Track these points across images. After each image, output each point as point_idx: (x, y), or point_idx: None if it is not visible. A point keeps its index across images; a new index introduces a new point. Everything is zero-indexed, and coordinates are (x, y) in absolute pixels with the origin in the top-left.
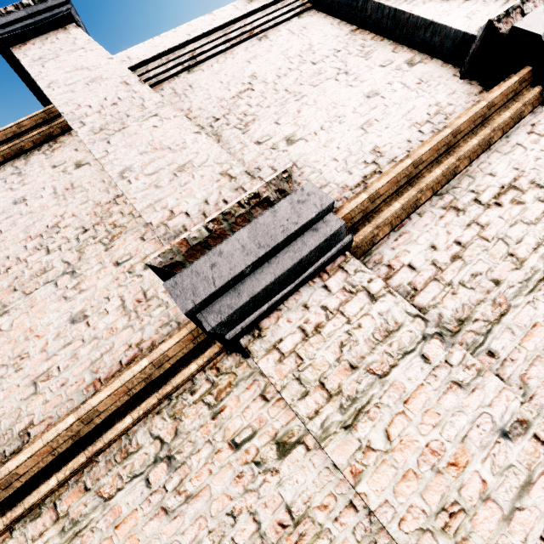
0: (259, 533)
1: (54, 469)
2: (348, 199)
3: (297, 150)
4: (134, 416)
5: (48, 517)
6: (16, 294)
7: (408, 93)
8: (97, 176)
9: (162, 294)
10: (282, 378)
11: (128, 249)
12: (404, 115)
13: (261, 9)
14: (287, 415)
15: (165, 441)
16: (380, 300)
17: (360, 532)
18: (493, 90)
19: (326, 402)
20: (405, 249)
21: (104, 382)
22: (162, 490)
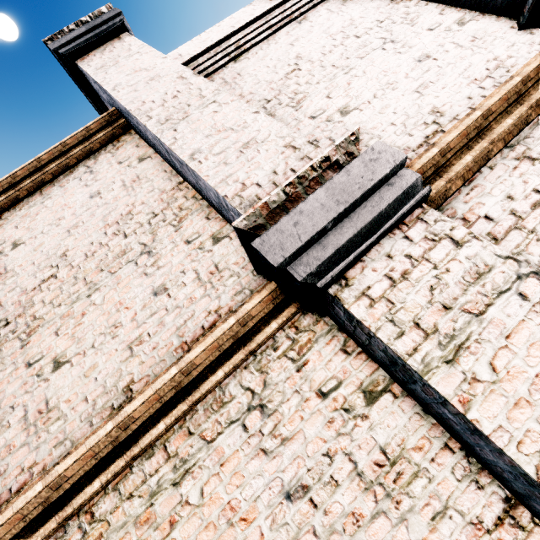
0: (356, 471)
1: (161, 416)
2: (417, 156)
3: (352, 120)
4: (225, 370)
5: (161, 456)
6: (103, 274)
7: (462, 51)
8: (159, 167)
9: (233, 266)
10: (375, 321)
11: (196, 228)
12: (460, 73)
13: None
14: (370, 366)
15: (255, 392)
16: (465, 245)
17: (459, 472)
18: None
19: (424, 340)
20: (479, 202)
21: (191, 344)
22: (259, 434)
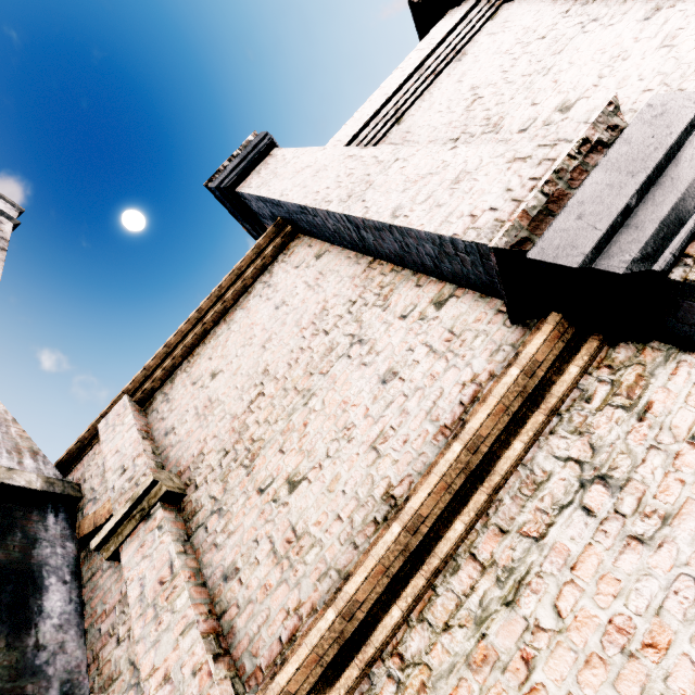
0: None
1: (451, 516)
2: None
3: (580, 111)
4: (523, 439)
5: (471, 568)
6: (314, 377)
7: None
8: (340, 256)
9: (473, 325)
10: None
11: (408, 300)
12: None
13: (448, 36)
14: None
15: (582, 461)
16: None
17: None
18: None
19: None
20: None
21: (452, 427)
22: (616, 516)
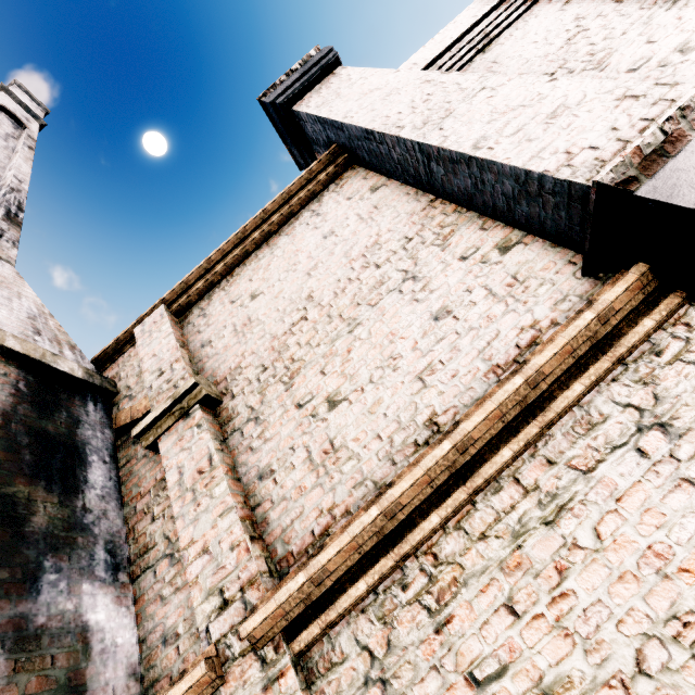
0: None
1: (499, 444)
2: None
3: None
4: (585, 382)
5: (513, 490)
6: (362, 308)
7: None
8: (398, 192)
9: (539, 273)
10: None
11: (470, 243)
12: None
13: None
14: None
15: (642, 408)
16: None
17: None
18: None
19: None
20: None
21: (505, 367)
22: (670, 460)
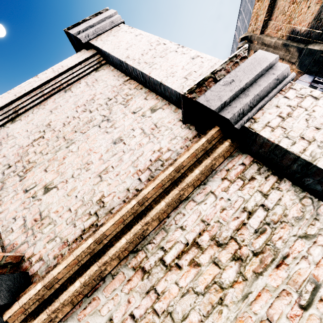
0: None
1: None
2: (38, 279)
3: (47, 199)
4: None
5: None
6: None
7: (143, 138)
8: None
9: None
10: None
11: None
12: (133, 161)
13: (69, 70)
14: None
15: None
16: None
17: None
18: (189, 147)
19: None
20: (88, 321)
21: None
22: None
